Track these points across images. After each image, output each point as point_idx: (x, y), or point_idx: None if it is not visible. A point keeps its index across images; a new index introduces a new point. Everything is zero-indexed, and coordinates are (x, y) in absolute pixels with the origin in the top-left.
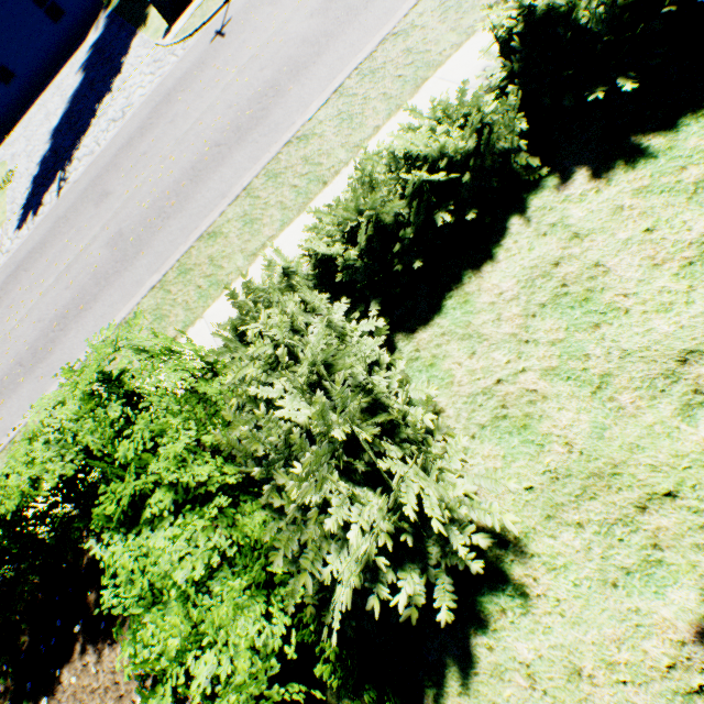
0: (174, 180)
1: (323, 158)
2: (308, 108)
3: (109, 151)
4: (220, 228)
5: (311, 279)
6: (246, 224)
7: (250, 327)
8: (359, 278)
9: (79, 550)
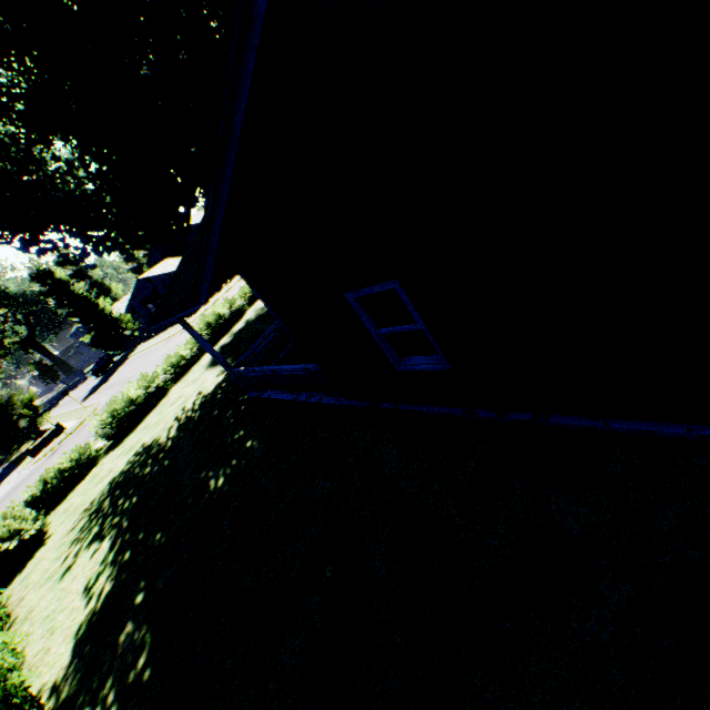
0: None
1: None
2: None
3: None
4: None
5: (27, 507)
6: None
7: None
8: (39, 498)
9: None
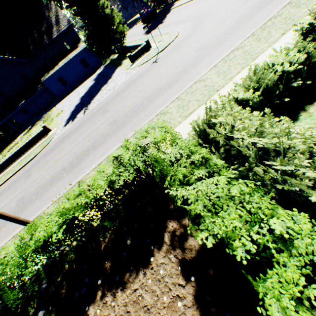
0: (139, 102)
1: (214, 84)
2: (201, 73)
3: (107, 98)
4: (166, 111)
5: None
6: (180, 108)
7: (215, 120)
8: (258, 106)
9: (99, 241)
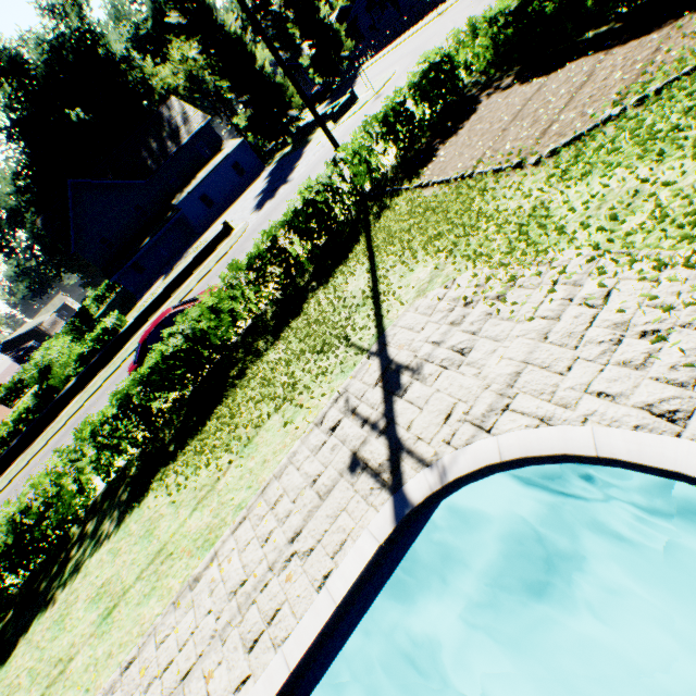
0: None
1: None
2: None
3: (321, 155)
4: None
5: None
6: None
7: None
8: None
9: (417, 148)
